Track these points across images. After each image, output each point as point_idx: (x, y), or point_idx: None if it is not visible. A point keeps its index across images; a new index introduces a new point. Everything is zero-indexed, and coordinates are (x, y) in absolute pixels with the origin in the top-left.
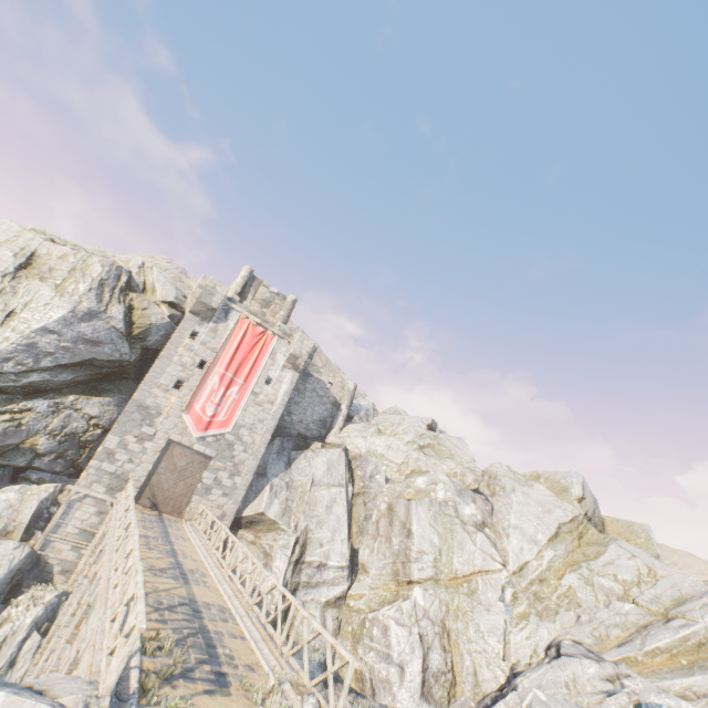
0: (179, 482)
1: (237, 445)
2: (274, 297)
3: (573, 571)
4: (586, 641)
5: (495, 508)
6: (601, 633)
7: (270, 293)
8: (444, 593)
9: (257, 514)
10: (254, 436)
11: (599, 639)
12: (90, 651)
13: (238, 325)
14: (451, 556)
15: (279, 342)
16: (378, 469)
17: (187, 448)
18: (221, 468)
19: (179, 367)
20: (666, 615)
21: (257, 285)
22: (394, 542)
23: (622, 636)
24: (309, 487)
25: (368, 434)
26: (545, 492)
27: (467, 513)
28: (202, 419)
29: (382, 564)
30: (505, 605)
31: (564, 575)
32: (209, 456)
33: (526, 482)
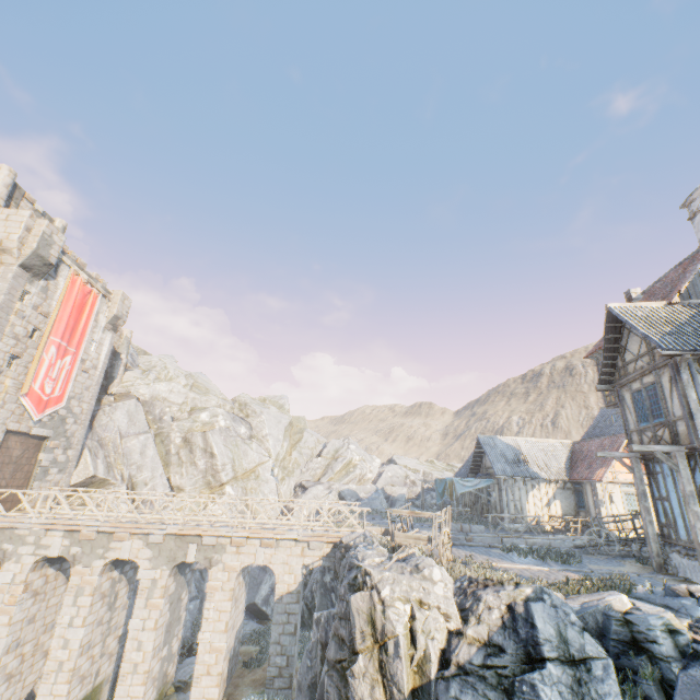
0: (17, 474)
1: (69, 418)
2: (40, 217)
3: (295, 450)
4: (310, 479)
5: (253, 425)
6: (313, 473)
7: (35, 212)
8: (243, 483)
9: (87, 479)
10: (83, 405)
11: (313, 476)
12: (316, 539)
13: (70, 284)
14: (242, 461)
15: (101, 301)
16: (165, 411)
17: (22, 435)
18: (58, 446)
19: (12, 341)
20: (334, 458)
21: (19, 198)
22: (200, 464)
23: (322, 471)
24: (120, 440)
25: (152, 381)
26: (276, 410)
27: (243, 433)
28: (42, 400)
29: (194, 481)
30: (275, 477)
31: (292, 453)
32: (43, 437)
33: (265, 406)
